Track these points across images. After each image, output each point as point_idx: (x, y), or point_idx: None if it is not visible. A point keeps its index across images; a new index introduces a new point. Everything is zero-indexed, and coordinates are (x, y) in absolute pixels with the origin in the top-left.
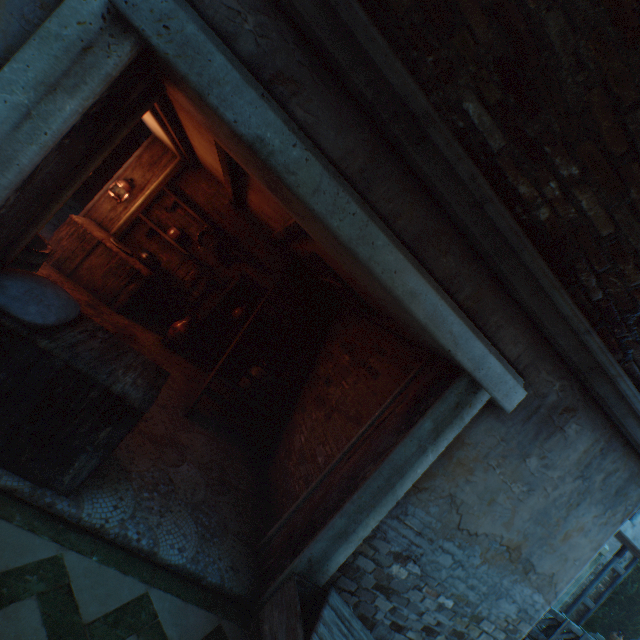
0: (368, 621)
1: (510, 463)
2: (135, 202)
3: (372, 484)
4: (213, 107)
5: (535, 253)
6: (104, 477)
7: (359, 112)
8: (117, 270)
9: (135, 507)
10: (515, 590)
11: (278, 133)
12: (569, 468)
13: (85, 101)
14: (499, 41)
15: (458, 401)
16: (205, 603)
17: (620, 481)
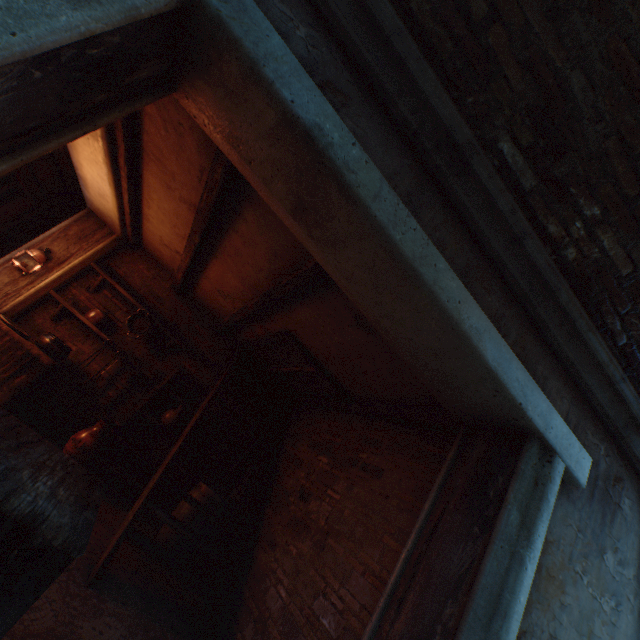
0: None
1: (592, 565)
2: (47, 276)
3: None
4: (268, 80)
5: (571, 292)
6: None
7: (401, 139)
8: (1, 355)
9: None
10: None
11: (337, 127)
12: (637, 561)
13: (93, 21)
14: (531, 91)
15: (535, 476)
16: None
17: None
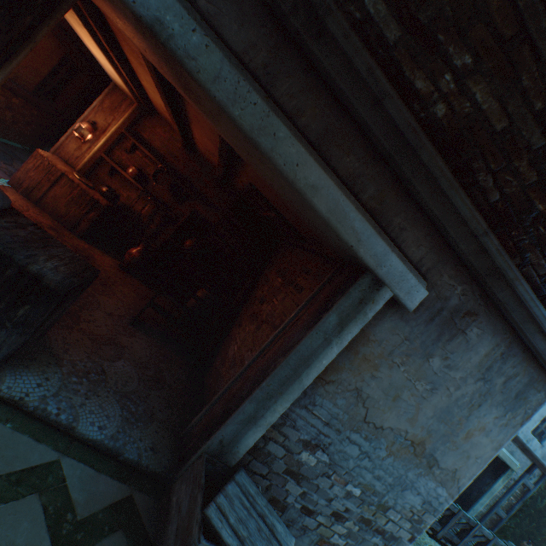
0: (280, 504)
1: (414, 362)
2: (98, 143)
3: (280, 373)
4: None
5: (433, 151)
6: (33, 360)
7: (261, 6)
8: (78, 200)
9: (60, 388)
10: (420, 483)
11: (177, 17)
12: (471, 370)
13: None
14: None
15: (362, 298)
16: (119, 475)
17: (520, 385)
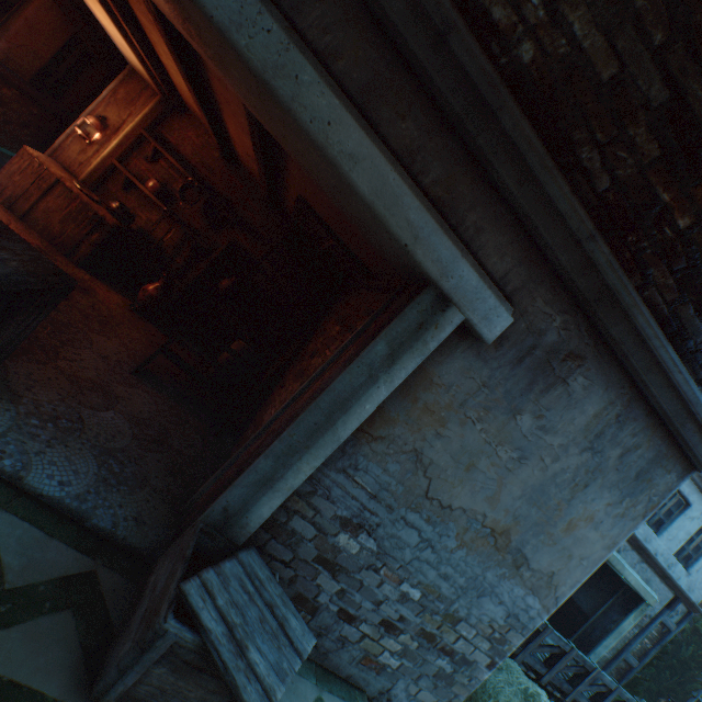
0: (308, 604)
1: (495, 418)
2: (108, 145)
3: (307, 419)
4: None
5: (518, 112)
6: None
7: None
8: (78, 215)
9: (11, 428)
10: (503, 588)
11: None
12: (574, 436)
13: None
14: None
15: (422, 321)
16: (81, 545)
17: (642, 462)
